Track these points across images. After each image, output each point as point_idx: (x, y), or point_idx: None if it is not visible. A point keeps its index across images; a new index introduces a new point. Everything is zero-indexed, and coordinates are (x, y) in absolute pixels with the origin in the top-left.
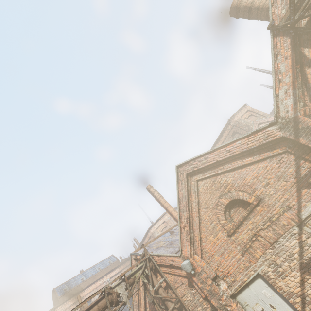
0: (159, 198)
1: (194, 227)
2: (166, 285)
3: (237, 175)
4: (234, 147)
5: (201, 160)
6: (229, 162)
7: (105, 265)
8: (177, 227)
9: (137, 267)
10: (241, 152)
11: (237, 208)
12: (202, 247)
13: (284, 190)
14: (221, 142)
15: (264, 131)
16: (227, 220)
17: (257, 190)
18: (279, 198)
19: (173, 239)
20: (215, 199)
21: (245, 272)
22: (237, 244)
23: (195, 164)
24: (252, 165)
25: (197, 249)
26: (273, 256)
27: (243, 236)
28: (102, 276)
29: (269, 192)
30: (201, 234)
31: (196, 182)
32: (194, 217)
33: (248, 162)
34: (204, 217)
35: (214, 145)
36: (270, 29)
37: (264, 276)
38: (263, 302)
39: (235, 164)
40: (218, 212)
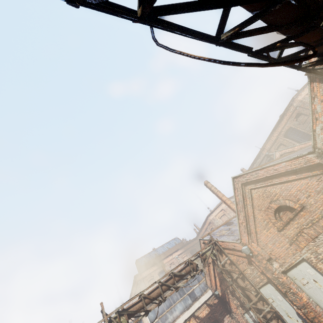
0: (217, 192)
1: (250, 223)
2: (230, 262)
3: (284, 187)
4: (280, 167)
5: (253, 174)
6: (276, 177)
7: (171, 245)
8: (235, 218)
9: (207, 248)
10: (286, 171)
11: (285, 211)
12: (258, 237)
13: (322, 201)
14: (282, 127)
15: (304, 157)
16: (277, 219)
17: (301, 200)
18: (318, 207)
19: (233, 229)
20: (266, 204)
21: (293, 257)
22: (286, 237)
23: (248, 177)
24: (296, 181)
25: (253, 238)
26: (315, 247)
27: (290, 232)
28: (171, 253)
29: (311, 202)
30: (256, 228)
31: (249, 191)
32: (250, 216)
33: (292, 179)
34: (258, 216)
35: (272, 131)
36: (308, 76)
37: (308, 260)
38: (308, 278)
39: (282, 180)
40: (269, 213)
